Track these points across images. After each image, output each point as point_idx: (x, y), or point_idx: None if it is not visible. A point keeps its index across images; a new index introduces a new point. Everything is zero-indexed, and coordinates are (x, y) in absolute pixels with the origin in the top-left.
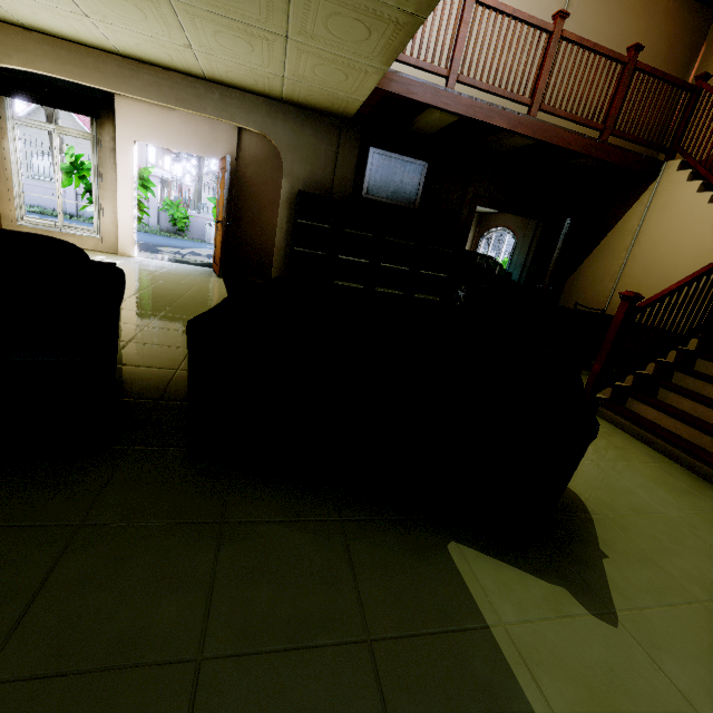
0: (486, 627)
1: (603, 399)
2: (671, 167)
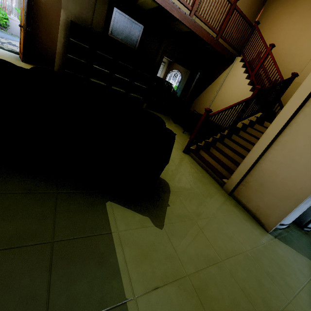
0: (110, 233)
1: (192, 149)
2: (238, 60)
